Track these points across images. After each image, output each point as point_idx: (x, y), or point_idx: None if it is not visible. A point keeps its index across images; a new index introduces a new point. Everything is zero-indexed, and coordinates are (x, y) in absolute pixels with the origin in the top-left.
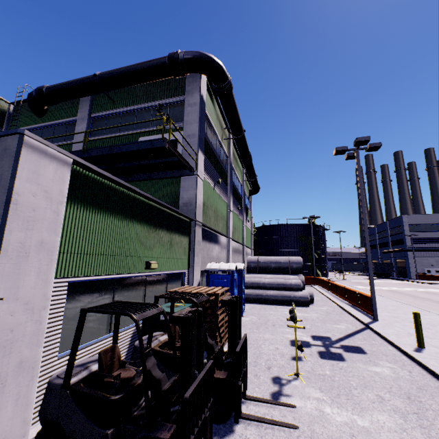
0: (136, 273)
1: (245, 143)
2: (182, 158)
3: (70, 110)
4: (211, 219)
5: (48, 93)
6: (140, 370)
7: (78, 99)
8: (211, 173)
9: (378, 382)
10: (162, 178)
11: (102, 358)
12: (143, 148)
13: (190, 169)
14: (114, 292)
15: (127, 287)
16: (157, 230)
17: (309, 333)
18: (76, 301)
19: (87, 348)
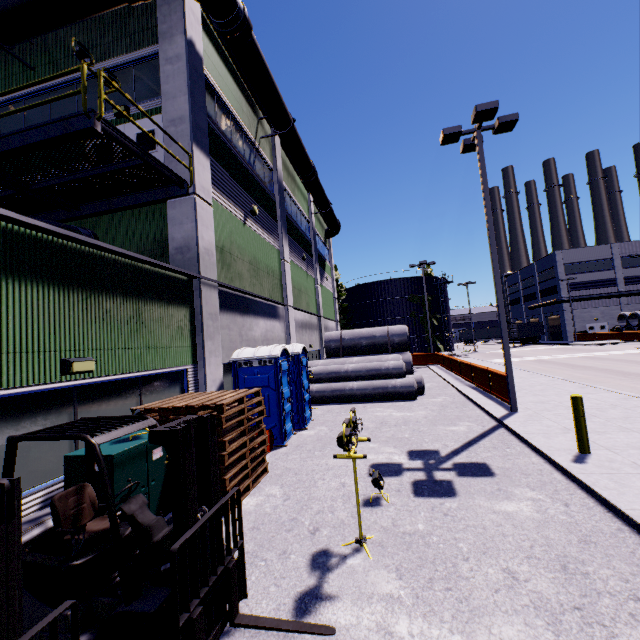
0: (35, 385)
1: (300, 143)
2: (153, 159)
3: None
4: (244, 275)
5: None
6: None
7: None
8: (235, 195)
9: (510, 536)
10: (134, 205)
11: None
12: (52, 136)
13: (178, 182)
14: None
15: (15, 416)
16: (92, 298)
17: (405, 447)
18: None
19: None
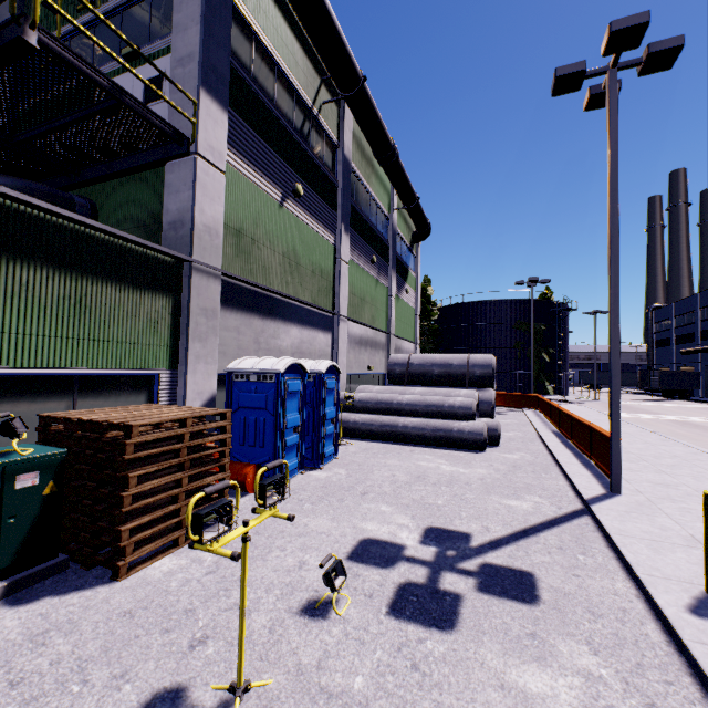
0: None
1: (373, 111)
2: (132, 98)
3: None
4: (272, 269)
5: None
6: None
7: None
8: (271, 167)
9: None
10: (131, 168)
11: None
12: None
13: (173, 136)
14: None
15: None
16: None
17: (426, 521)
18: None
19: None
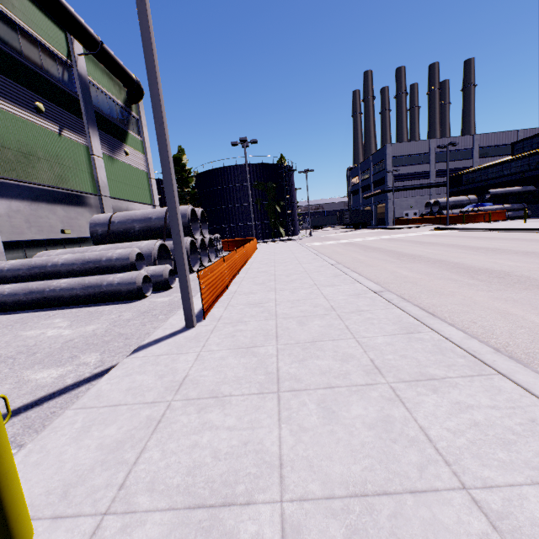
0: None
1: None
2: None
3: None
4: None
5: None
6: None
7: None
8: None
9: None
10: None
11: None
12: None
13: None
14: None
15: None
16: None
17: None
18: None
19: None
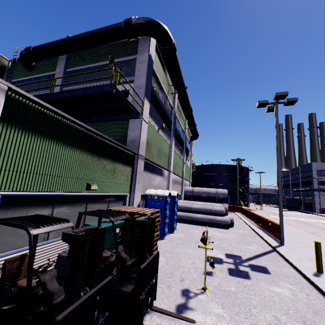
0: (77, 192)
1: (187, 97)
2: (129, 103)
3: (51, 66)
4: (154, 155)
5: (34, 52)
6: (36, 281)
7: (57, 58)
8: (156, 119)
9: (277, 303)
10: (115, 119)
11: (6, 267)
12: (95, 92)
13: (136, 113)
14: (54, 207)
15: (68, 203)
16: (100, 159)
17: (223, 251)
18: (11, 212)
19: (20, 252)
